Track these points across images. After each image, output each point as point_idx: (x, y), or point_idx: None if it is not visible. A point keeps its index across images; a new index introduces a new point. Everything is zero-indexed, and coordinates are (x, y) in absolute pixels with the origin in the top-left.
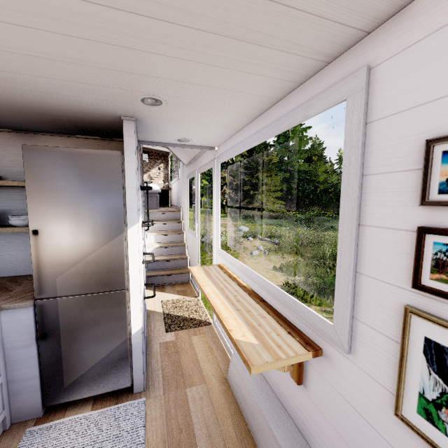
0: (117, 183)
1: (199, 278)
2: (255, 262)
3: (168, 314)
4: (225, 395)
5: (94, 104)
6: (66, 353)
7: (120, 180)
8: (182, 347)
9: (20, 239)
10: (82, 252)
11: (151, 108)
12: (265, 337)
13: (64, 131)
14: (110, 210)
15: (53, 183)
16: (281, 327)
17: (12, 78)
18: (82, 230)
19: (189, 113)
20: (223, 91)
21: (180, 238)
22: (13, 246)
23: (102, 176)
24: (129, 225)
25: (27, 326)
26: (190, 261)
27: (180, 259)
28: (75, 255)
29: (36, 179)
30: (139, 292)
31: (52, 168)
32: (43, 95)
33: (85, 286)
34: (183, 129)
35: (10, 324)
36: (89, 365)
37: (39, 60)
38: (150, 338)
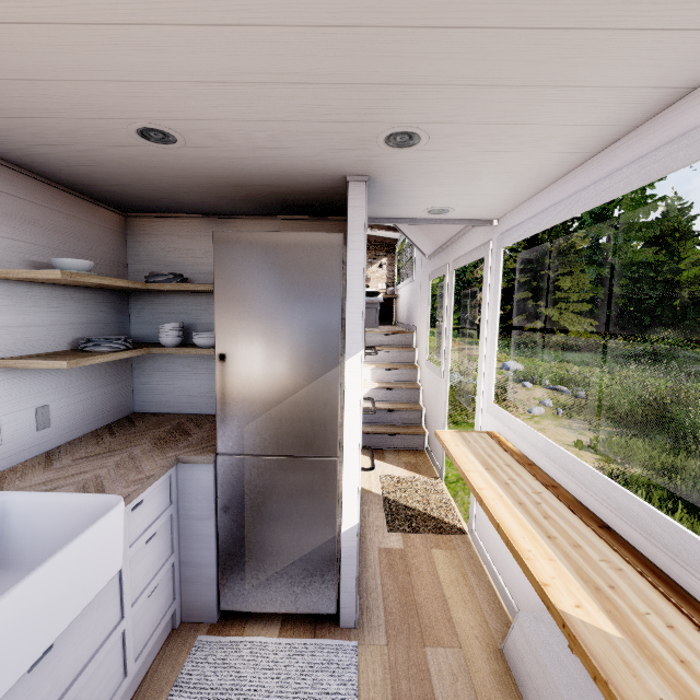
0: (333, 285)
1: (458, 455)
2: (538, 428)
3: (390, 500)
4: (501, 685)
5: (310, 159)
6: (250, 540)
7: (339, 280)
8: (415, 565)
9: (204, 365)
10: (279, 391)
11: (398, 154)
12: (636, 623)
13: (263, 210)
14: (322, 328)
15: (248, 285)
16: (673, 608)
17: (207, 129)
18: (281, 358)
19: (464, 155)
20: (553, 91)
21: (412, 376)
22: (196, 373)
23: (313, 273)
24: (348, 353)
25: (206, 490)
26: (426, 415)
27: (410, 410)
28: (269, 394)
29: (227, 280)
30: (357, 466)
31: (247, 263)
32: (243, 153)
33: (281, 444)
34: (444, 190)
35: (186, 483)
36: (280, 566)
37: (243, 89)
38: (364, 536)
